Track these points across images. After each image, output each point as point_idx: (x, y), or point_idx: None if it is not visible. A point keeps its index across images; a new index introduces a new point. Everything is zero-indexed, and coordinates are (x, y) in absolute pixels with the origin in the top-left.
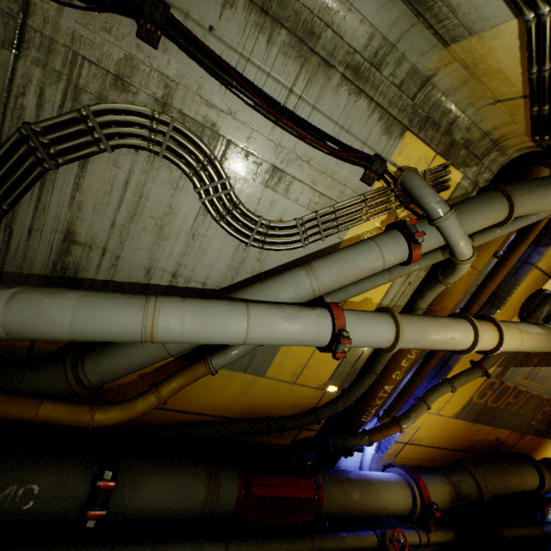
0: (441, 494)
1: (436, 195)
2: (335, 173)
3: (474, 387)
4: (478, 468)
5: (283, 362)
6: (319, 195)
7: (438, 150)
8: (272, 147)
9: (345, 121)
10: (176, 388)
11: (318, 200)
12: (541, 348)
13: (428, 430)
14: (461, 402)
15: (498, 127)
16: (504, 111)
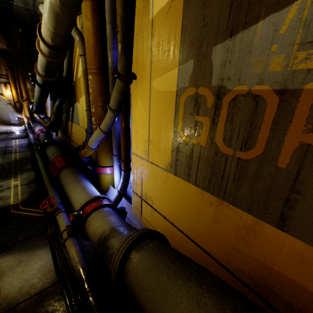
0: (98, 225)
1: None
2: None
3: (169, 114)
4: (151, 243)
5: (80, 117)
6: None
7: None
8: None
9: None
10: (52, 119)
11: None
12: None
13: (152, 185)
14: (165, 143)
15: None
16: None
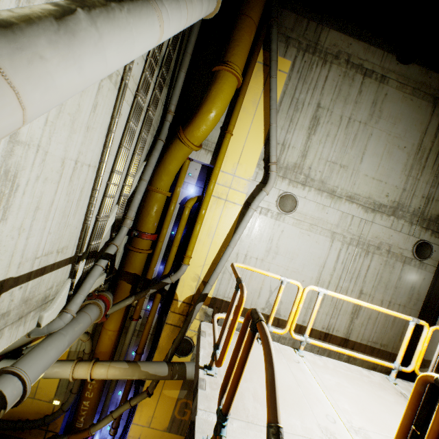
0: None
1: None
2: None
3: (171, 406)
4: None
5: None
6: None
7: None
8: None
9: None
10: None
11: None
12: (127, 377)
13: None
14: (166, 418)
15: None
16: None
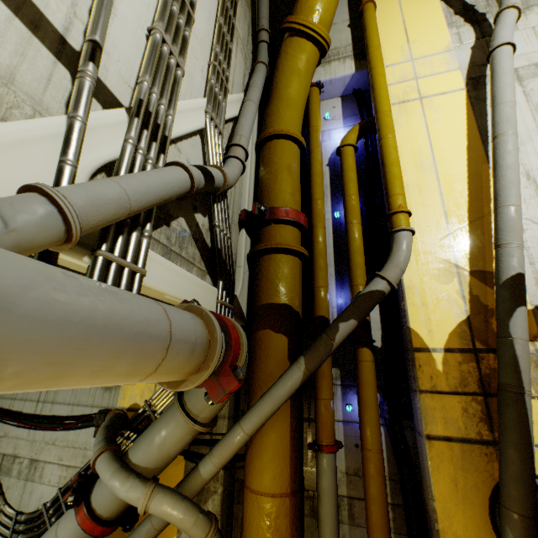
0: None
1: (100, 435)
2: (76, 441)
3: None
4: None
5: None
6: (67, 467)
7: None
8: (30, 445)
9: (76, 399)
10: None
11: (66, 473)
12: None
13: None
14: None
15: None
16: None
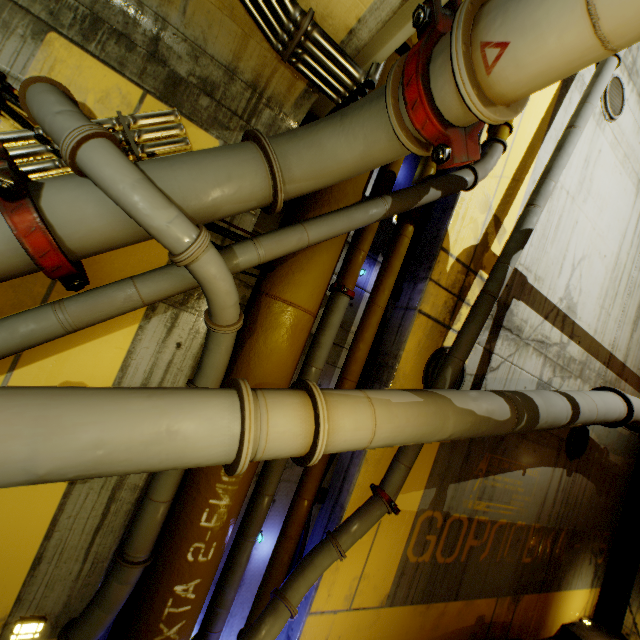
0: None
1: (64, 102)
2: None
3: (403, 535)
4: None
5: None
6: None
7: (148, 86)
8: None
9: None
10: None
11: None
12: (426, 432)
13: None
14: (388, 570)
15: (239, 55)
16: (218, 6)
